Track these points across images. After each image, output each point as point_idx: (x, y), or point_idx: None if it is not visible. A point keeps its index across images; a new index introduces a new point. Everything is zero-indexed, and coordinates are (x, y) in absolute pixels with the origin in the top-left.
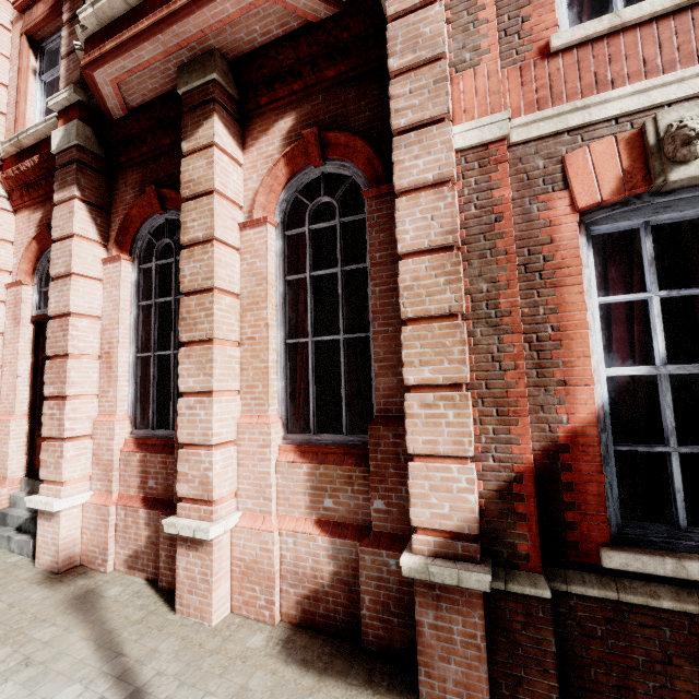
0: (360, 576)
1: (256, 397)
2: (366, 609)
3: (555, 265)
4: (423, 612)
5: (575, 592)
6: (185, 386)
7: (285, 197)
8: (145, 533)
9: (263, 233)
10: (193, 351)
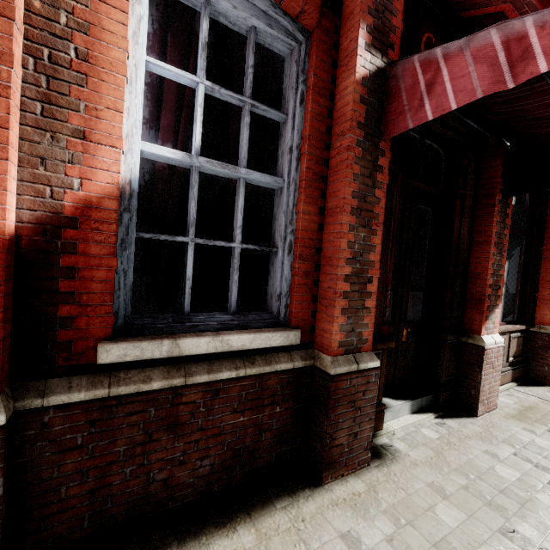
0: None
1: None
2: None
3: None
4: None
5: (54, 404)
6: None
7: None
8: None
9: None
10: None
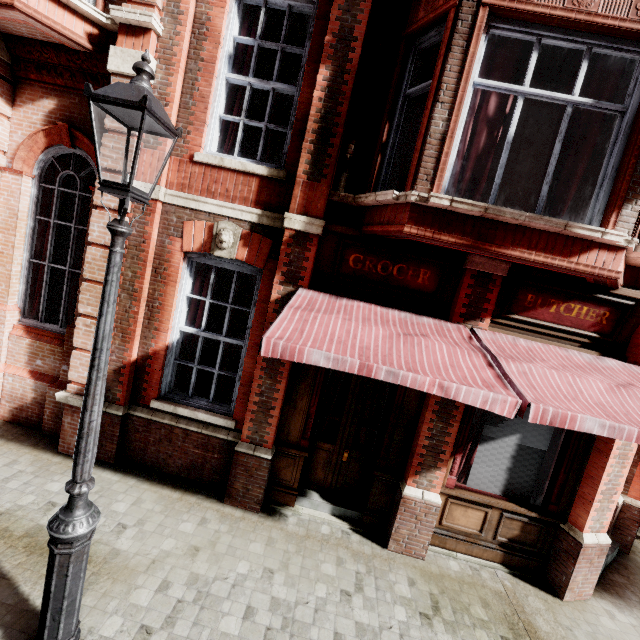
0: (46, 400)
1: None
2: (47, 416)
3: (168, 274)
4: (66, 417)
5: (136, 415)
6: None
7: (44, 158)
8: None
9: (19, 181)
10: None
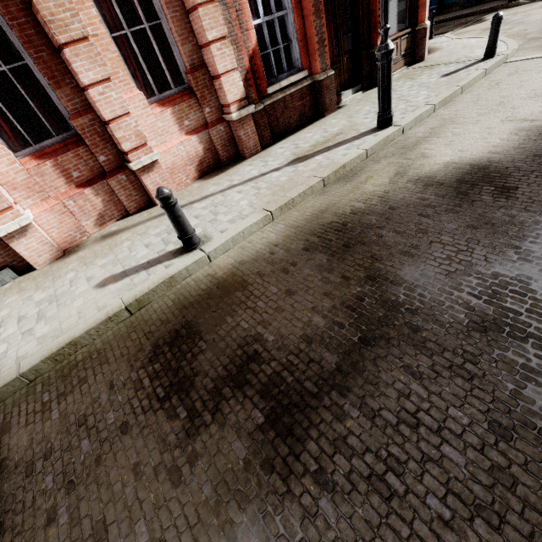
0: (214, 140)
1: (122, 80)
2: (220, 151)
3: None
4: (240, 132)
5: (266, 105)
6: (88, 79)
7: None
8: (99, 200)
9: None
10: (79, 49)
